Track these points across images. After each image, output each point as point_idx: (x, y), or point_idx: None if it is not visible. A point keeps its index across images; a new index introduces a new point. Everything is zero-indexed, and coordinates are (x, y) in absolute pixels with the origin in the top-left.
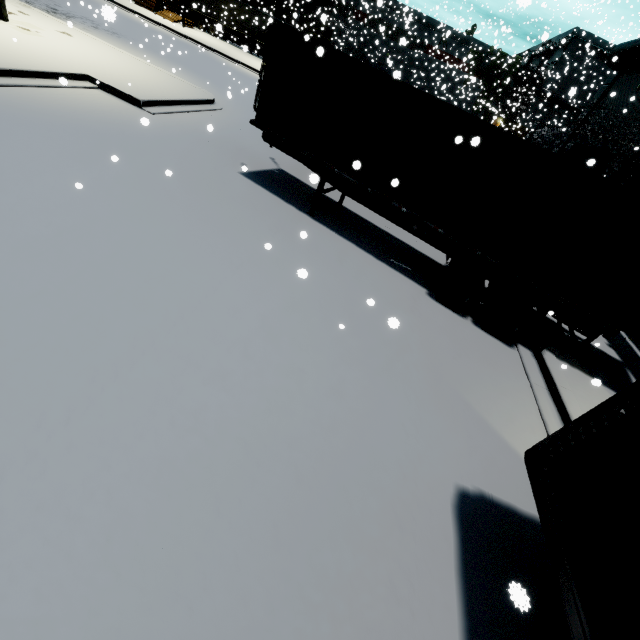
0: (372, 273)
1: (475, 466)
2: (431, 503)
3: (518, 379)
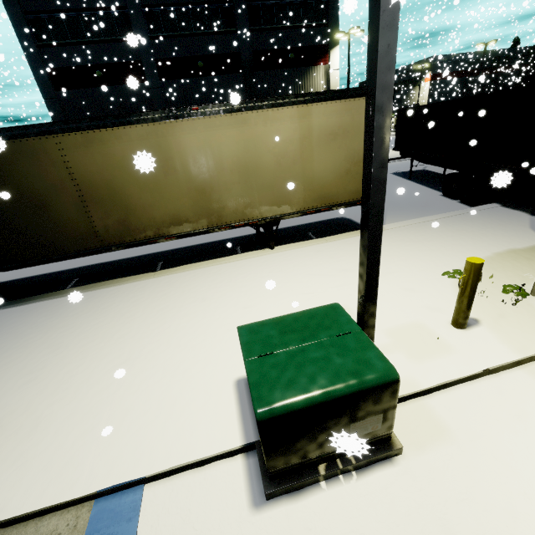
0: (411, 190)
1: (358, 216)
2: (330, 216)
3: (444, 213)
